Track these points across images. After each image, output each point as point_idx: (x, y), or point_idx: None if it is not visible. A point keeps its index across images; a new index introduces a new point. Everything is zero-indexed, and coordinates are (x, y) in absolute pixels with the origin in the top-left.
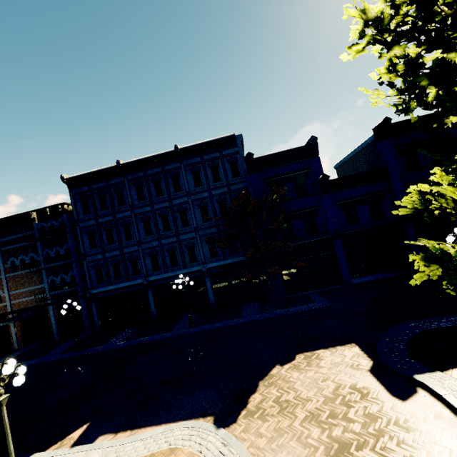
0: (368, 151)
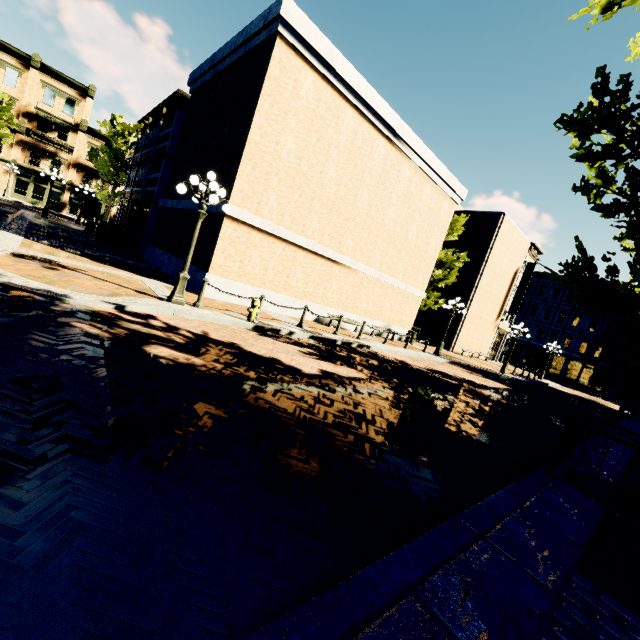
0: None
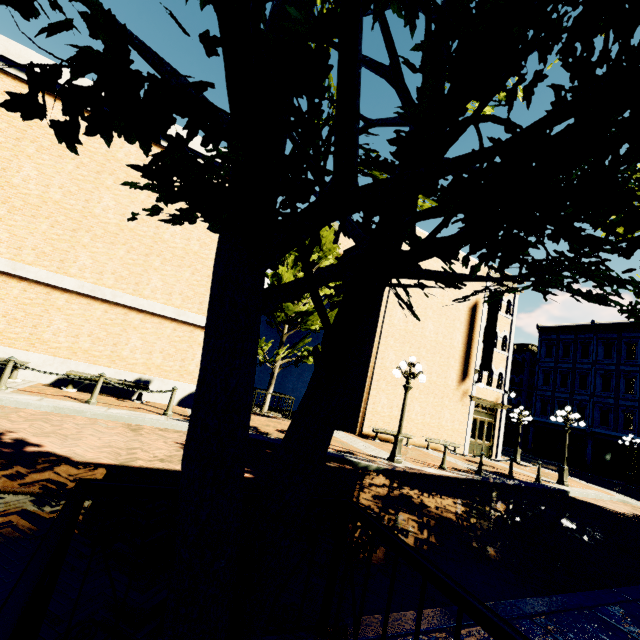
0: None
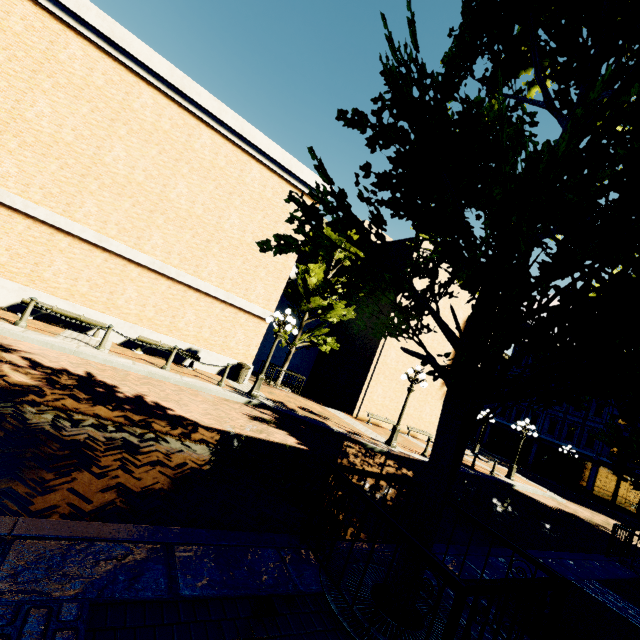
0: None
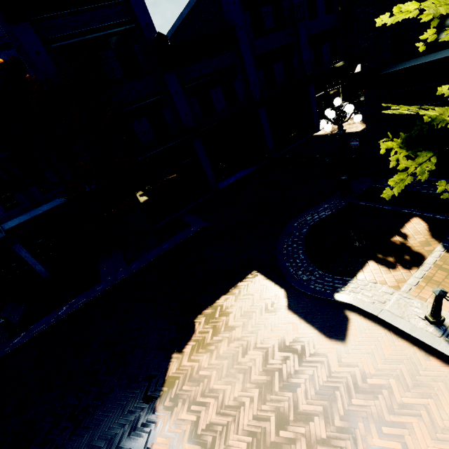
0: (208, 2)
